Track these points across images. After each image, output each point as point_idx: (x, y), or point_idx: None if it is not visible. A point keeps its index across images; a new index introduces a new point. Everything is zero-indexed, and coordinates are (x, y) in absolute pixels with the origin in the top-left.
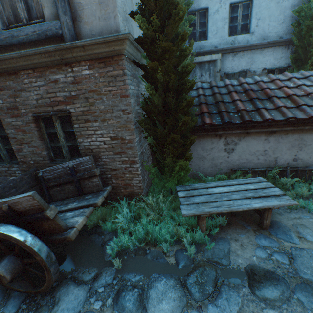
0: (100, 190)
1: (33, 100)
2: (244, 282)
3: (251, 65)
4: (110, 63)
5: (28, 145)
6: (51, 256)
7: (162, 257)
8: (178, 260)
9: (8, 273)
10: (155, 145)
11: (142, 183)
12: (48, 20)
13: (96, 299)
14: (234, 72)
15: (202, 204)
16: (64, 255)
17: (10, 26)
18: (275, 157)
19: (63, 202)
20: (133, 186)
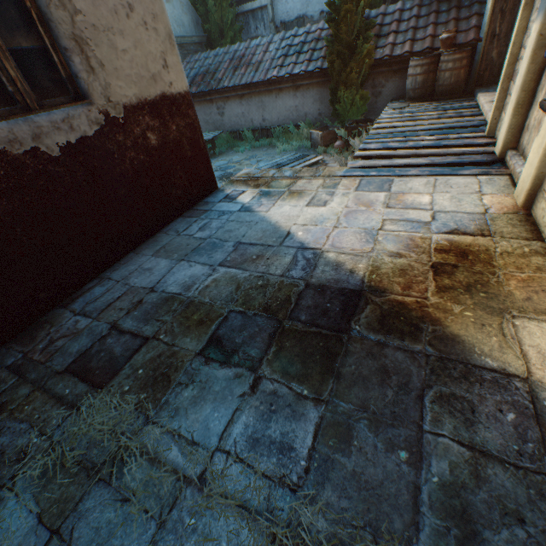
0: None
1: None
2: None
3: (307, 8)
4: None
5: None
6: None
7: None
8: None
9: None
10: None
11: None
12: None
13: None
14: (290, 20)
15: None
16: None
17: None
18: (251, 119)
19: None
20: None
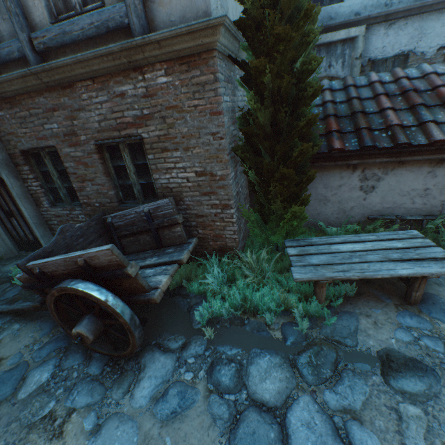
0: (183, 242)
1: (95, 123)
2: (375, 370)
3: (417, 42)
4: (196, 64)
5: (91, 183)
6: (135, 319)
7: (265, 330)
8: (285, 335)
9: (90, 334)
10: (258, 183)
11: (237, 235)
12: (108, 3)
13: (186, 370)
14: (385, 57)
15: (322, 266)
16: (144, 318)
17: (58, 16)
18: (442, 200)
19: (138, 255)
20: (226, 238)
